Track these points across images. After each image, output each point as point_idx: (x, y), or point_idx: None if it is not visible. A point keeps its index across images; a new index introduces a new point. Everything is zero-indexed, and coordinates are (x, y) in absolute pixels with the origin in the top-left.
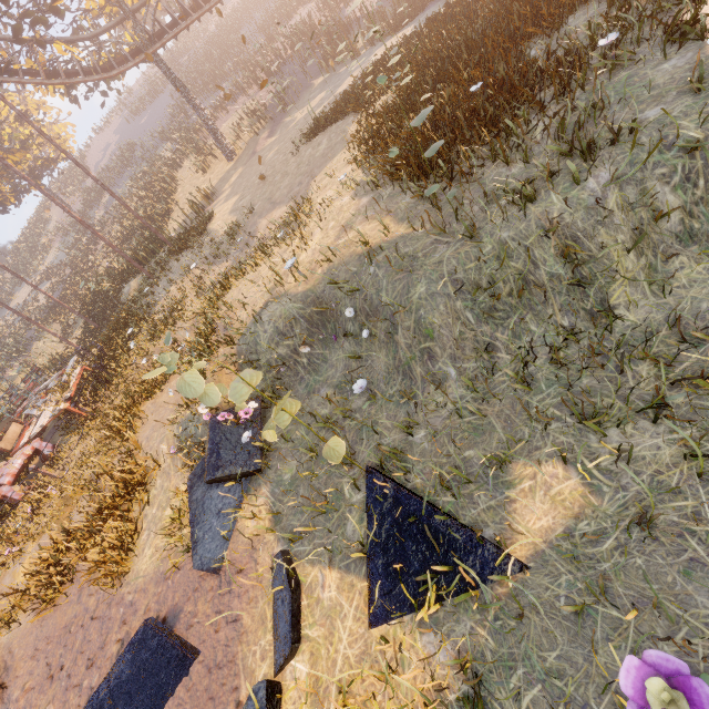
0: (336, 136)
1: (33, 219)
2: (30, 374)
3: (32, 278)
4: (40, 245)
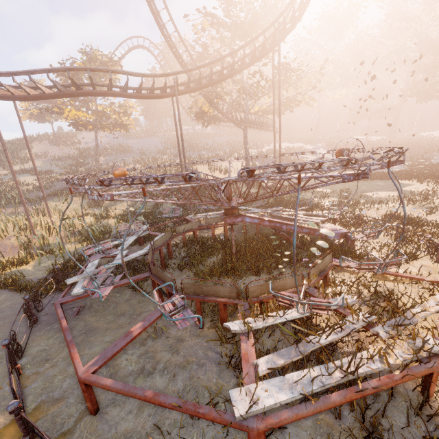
0: (389, 182)
1: (11, 141)
2: (173, 206)
3: (1, 168)
4: (22, 155)
